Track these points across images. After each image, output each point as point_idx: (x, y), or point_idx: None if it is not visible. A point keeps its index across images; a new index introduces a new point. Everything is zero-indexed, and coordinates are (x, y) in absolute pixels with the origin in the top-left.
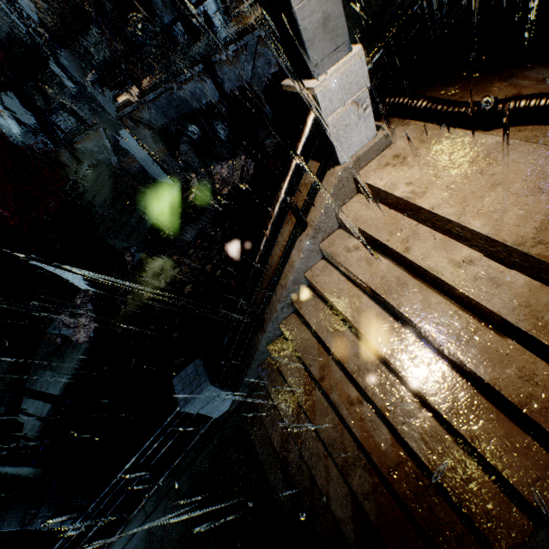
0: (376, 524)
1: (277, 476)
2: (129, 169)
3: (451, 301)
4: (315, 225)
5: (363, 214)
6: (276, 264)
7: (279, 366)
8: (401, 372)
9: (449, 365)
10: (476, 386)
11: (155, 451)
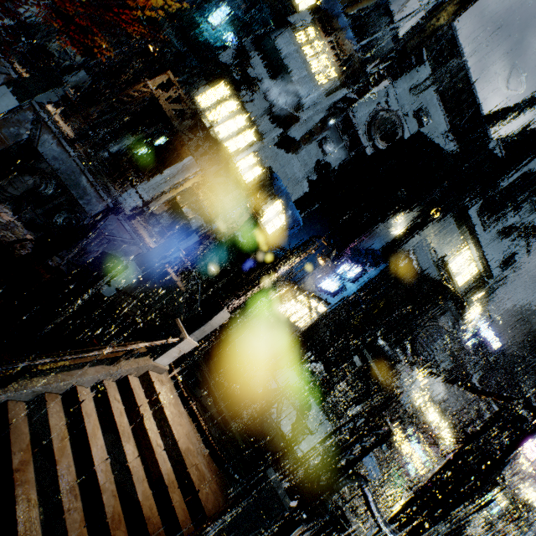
0: None
1: None
2: None
3: (142, 460)
4: (121, 370)
5: (138, 389)
6: (69, 361)
7: None
8: (101, 485)
9: (119, 495)
10: (124, 511)
11: None
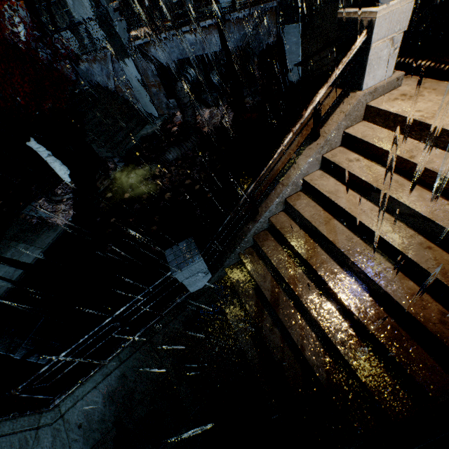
0: (351, 364)
1: (246, 339)
2: (123, 95)
3: (443, 197)
4: (327, 136)
5: (369, 133)
6: (279, 168)
7: (264, 251)
8: (395, 246)
9: (435, 244)
10: None
11: (132, 312)
